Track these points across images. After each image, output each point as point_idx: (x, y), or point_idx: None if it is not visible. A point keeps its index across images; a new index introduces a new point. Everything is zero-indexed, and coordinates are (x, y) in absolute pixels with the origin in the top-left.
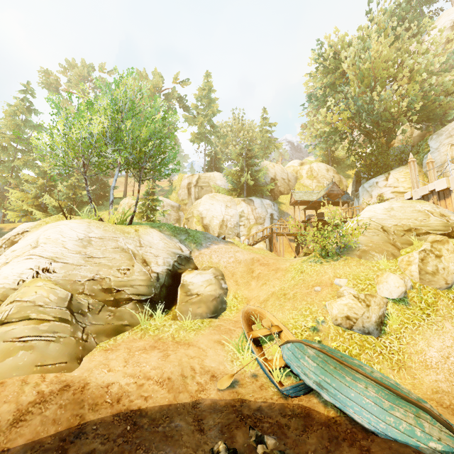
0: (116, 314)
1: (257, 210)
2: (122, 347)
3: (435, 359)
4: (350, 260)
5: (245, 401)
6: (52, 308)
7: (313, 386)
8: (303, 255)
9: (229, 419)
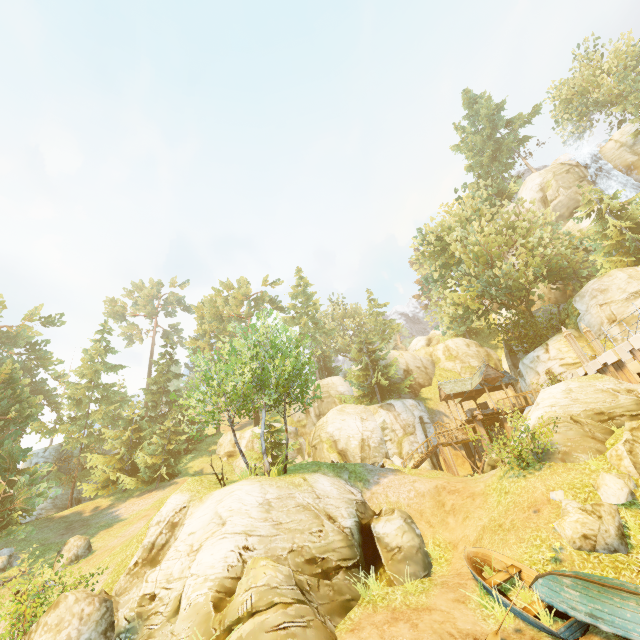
0: (334, 588)
1: (402, 415)
2: (365, 624)
3: None
4: (555, 466)
5: None
6: (286, 588)
7: (586, 620)
8: (490, 468)
9: None
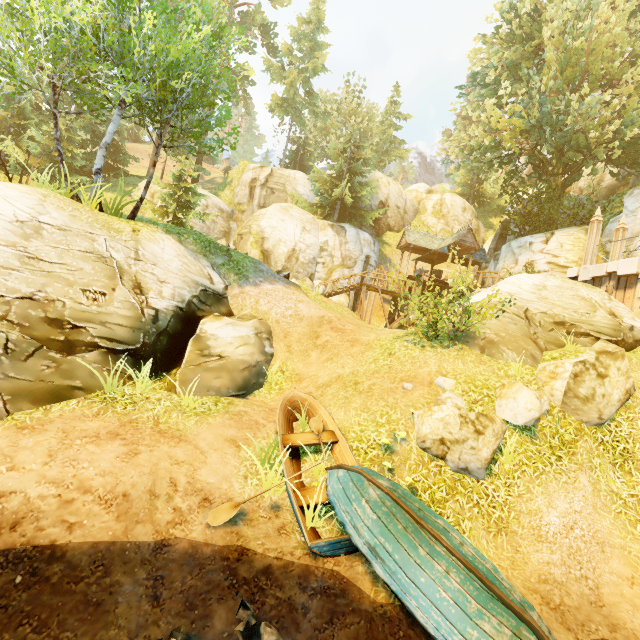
0: (62, 367)
1: (349, 245)
2: (54, 426)
3: (555, 528)
4: (466, 352)
5: (246, 553)
6: None
7: (362, 549)
8: (398, 327)
9: (211, 582)
